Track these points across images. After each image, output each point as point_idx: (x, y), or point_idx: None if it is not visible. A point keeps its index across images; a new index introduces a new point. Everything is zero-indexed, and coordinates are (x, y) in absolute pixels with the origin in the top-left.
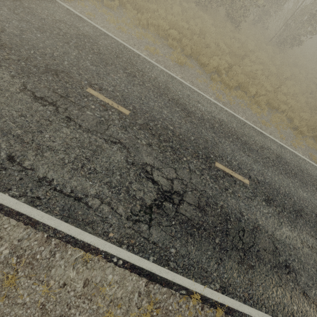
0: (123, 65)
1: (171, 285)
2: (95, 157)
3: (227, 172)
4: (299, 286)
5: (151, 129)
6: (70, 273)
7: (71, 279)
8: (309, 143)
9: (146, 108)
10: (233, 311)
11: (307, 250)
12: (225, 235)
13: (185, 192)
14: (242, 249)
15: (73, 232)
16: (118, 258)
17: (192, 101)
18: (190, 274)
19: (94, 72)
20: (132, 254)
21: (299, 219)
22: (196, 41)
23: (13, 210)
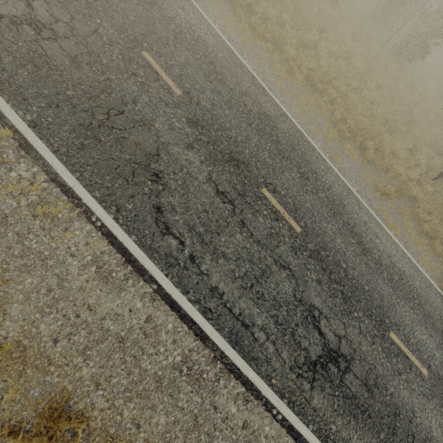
0: None
1: None
2: None
3: (154, 67)
4: (158, 200)
5: None
6: None
7: None
8: (346, 148)
9: None
10: (31, 148)
11: (209, 189)
12: (87, 97)
13: (66, 38)
14: (101, 121)
15: None
16: None
17: (174, 3)
18: None
19: None
20: None
21: (230, 165)
22: None
23: None
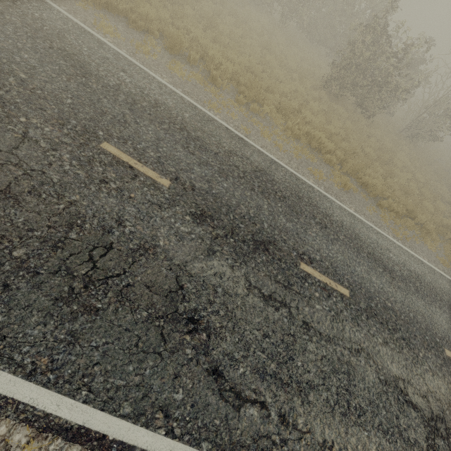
0: (309, 211)
1: None
2: (352, 384)
3: None
4: None
5: (376, 314)
6: None
7: None
8: None
9: (357, 278)
10: None
11: None
12: None
13: (444, 413)
14: None
15: None
16: None
17: (384, 250)
18: None
19: (294, 233)
20: None
21: None
22: (347, 151)
23: None
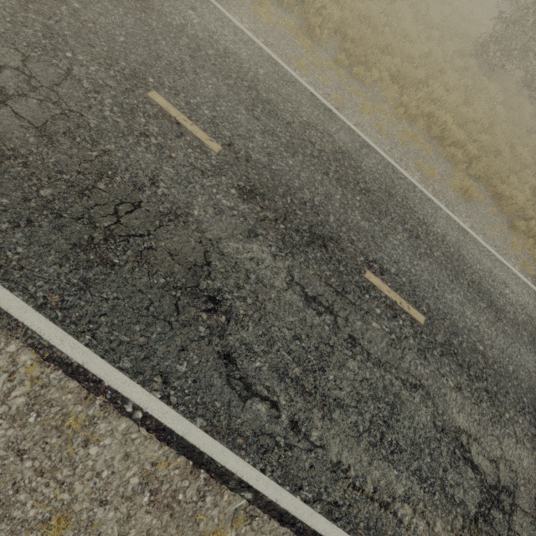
0: (399, 213)
1: None
2: (394, 418)
3: None
4: None
5: (456, 353)
6: None
7: None
8: None
9: (443, 306)
10: None
11: None
12: None
13: (516, 487)
14: None
15: None
16: None
17: (497, 283)
18: None
19: (368, 234)
20: None
21: None
22: (485, 146)
23: (308, 528)
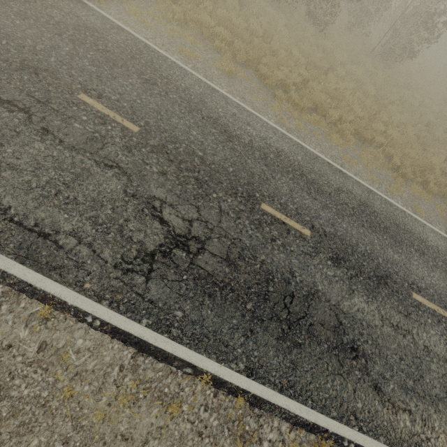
0: (139, 69)
1: (171, 360)
2: (78, 183)
3: (277, 217)
4: (370, 377)
5: (168, 153)
6: (20, 332)
7: (21, 340)
8: (415, 191)
9: (165, 125)
10: (262, 402)
11: (389, 330)
12: (262, 300)
13: (209, 238)
14: (287, 320)
15: (30, 278)
16: (94, 317)
17: (239, 122)
18: (201, 347)
19: (93, 74)
20: (115, 314)
21: (382, 288)
22: (256, 46)
23: None
